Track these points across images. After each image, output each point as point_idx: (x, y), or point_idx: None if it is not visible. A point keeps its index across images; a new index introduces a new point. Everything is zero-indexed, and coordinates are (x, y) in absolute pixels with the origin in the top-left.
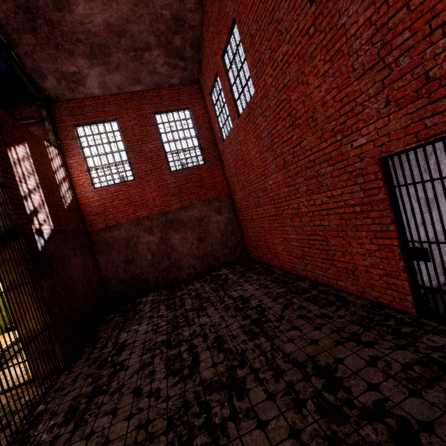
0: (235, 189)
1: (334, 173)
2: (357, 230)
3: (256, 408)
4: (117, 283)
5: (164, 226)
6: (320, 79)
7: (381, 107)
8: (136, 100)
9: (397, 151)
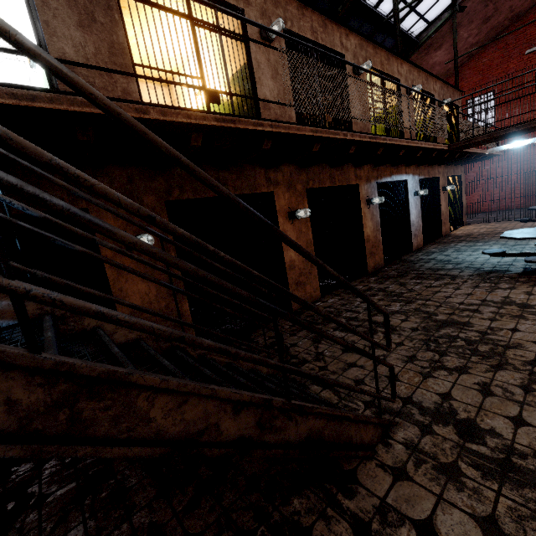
0: None
1: None
2: None
3: None
4: None
5: None
6: None
7: None
8: None
9: None
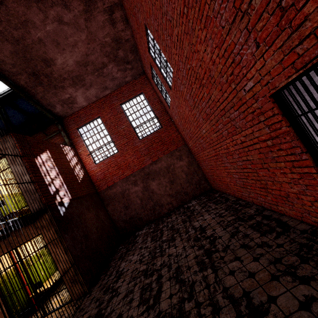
0: (187, 140)
1: (240, 116)
2: (276, 161)
3: None
4: (122, 223)
5: (143, 178)
6: (204, 44)
7: (254, 51)
8: (108, 100)
9: (282, 85)
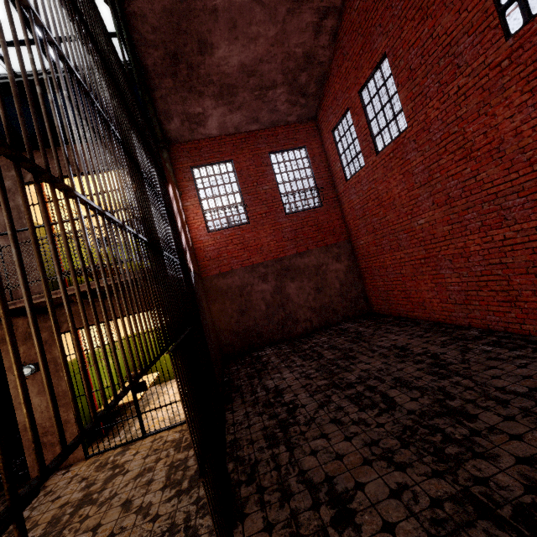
0: (359, 234)
1: (526, 204)
2: None
3: (498, 427)
4: (230, 335)
5: (279, 274)
6: (514, 110)
7: None
8: (251, 139)
9: None
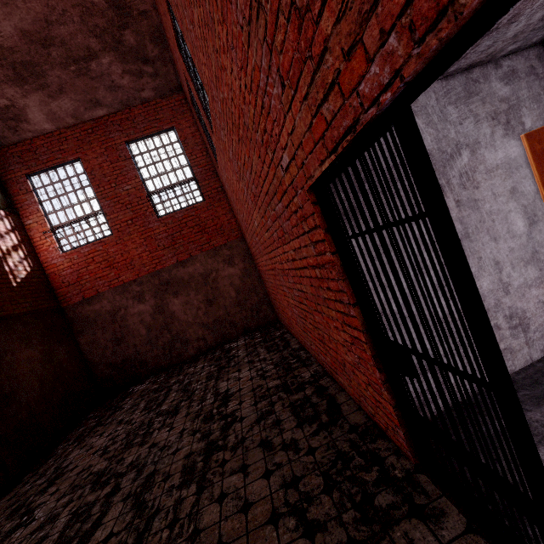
0: (244, 231)
1: (285, 213)
2: (327, 306)
3: None
4: (107, 368)
5: (158, 290)
6: (229, 57)
7: (281, 93)
8: (100, 128)
9: (317, 176)
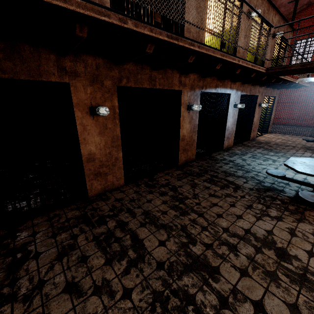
0: None
1: None
2: None
3: None
4: None
5: None
6: None
7: None
8: None
9: None
